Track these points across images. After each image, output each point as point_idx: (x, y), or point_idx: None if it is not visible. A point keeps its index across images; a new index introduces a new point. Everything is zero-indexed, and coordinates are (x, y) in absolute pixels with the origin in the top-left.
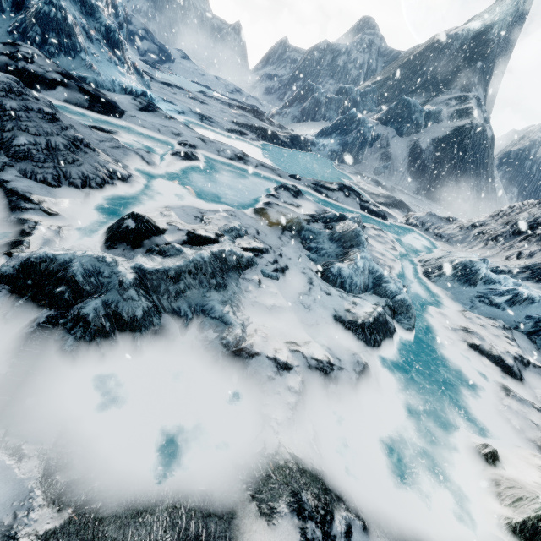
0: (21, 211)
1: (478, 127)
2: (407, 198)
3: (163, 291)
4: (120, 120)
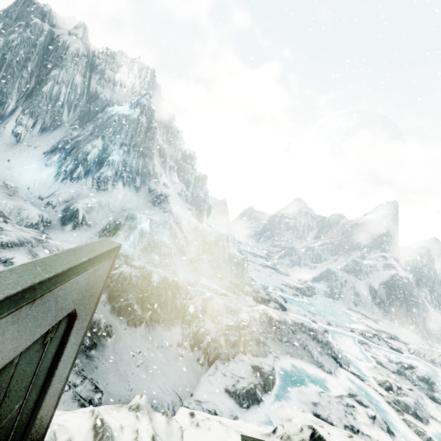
0: (364, 381)
1: (404, 276)
2: (385, 325)
3: (420, 409)
4: (288, 312)
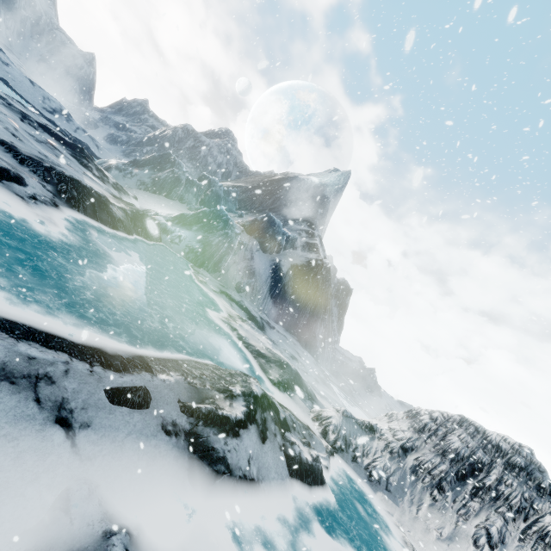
0: None
1: (326, 265)
2: (275, 335)
3: None
4: None
